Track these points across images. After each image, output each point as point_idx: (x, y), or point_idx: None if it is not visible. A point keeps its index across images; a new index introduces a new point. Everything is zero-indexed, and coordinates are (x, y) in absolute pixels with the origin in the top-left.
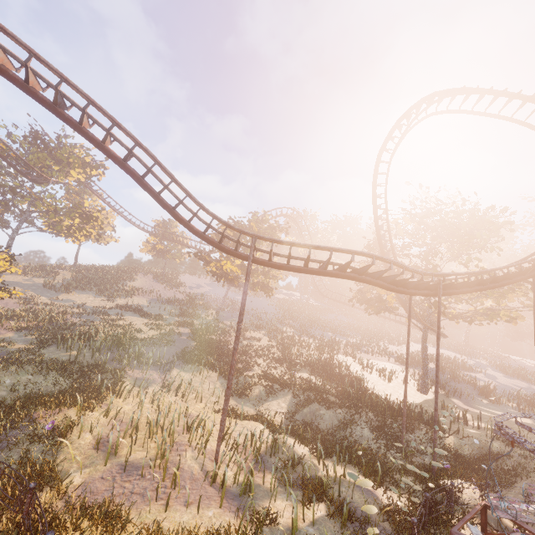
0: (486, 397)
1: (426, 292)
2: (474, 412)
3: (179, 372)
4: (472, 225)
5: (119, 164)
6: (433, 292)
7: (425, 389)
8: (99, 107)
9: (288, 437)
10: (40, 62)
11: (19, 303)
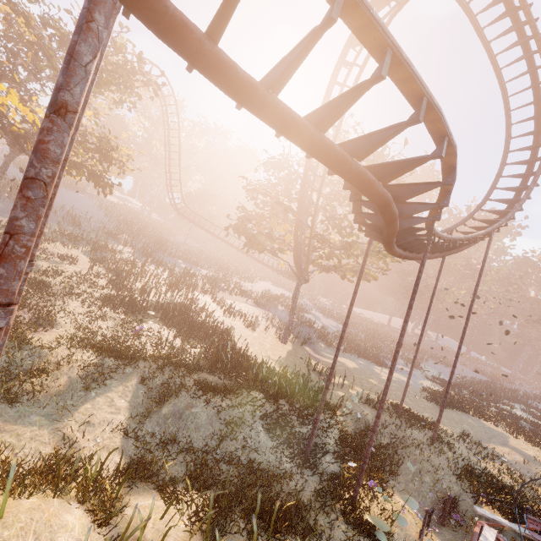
0: (322, 340)
1: (402, 253)
2: (324, 362)
3: None
4: None
5: None
6: (405, 254)
7: (286, 340)
8: None
9: (137, 498)
10: None
11: None
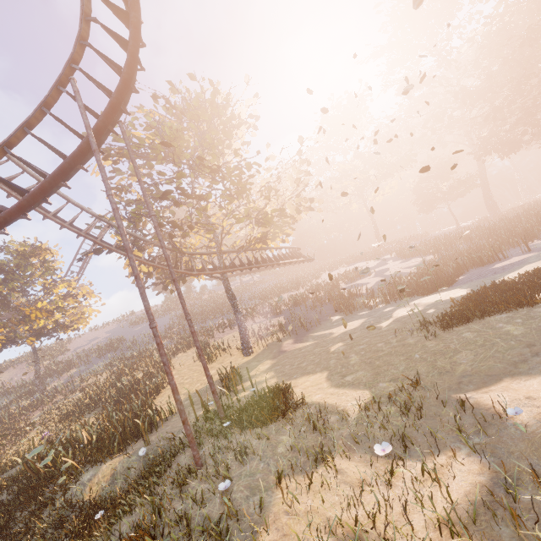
0: (343, 310)
1: None
2: (289, 352)
3: None
4: (164, 121)
5: None
6: None
7: (246, 350)
8: None
9: None
10: None
11: None
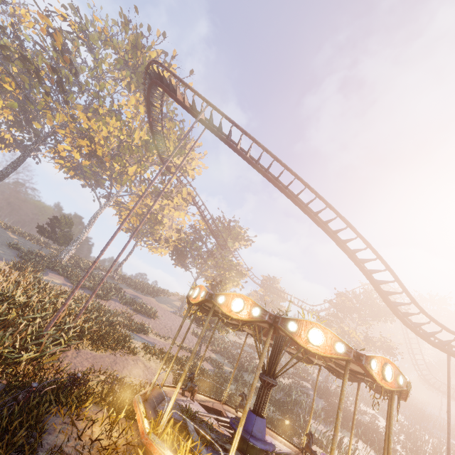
0: None
1: None
2: None
3: (345, 434)
4: None
5: (367, 275)
6: None
7: None
8: (373, 248)
9: None
10: (350, 227)
11: (196, 327)
